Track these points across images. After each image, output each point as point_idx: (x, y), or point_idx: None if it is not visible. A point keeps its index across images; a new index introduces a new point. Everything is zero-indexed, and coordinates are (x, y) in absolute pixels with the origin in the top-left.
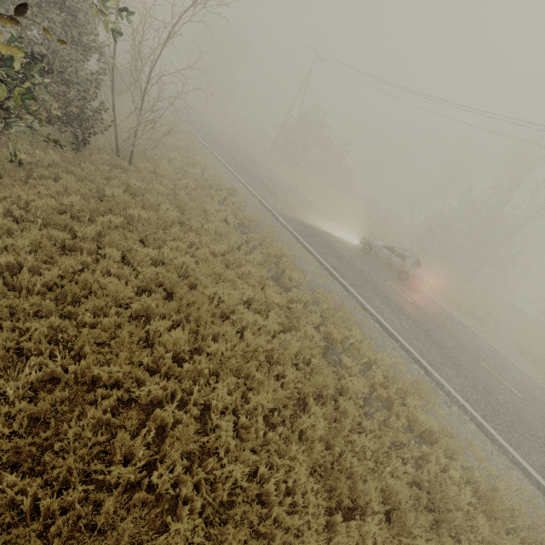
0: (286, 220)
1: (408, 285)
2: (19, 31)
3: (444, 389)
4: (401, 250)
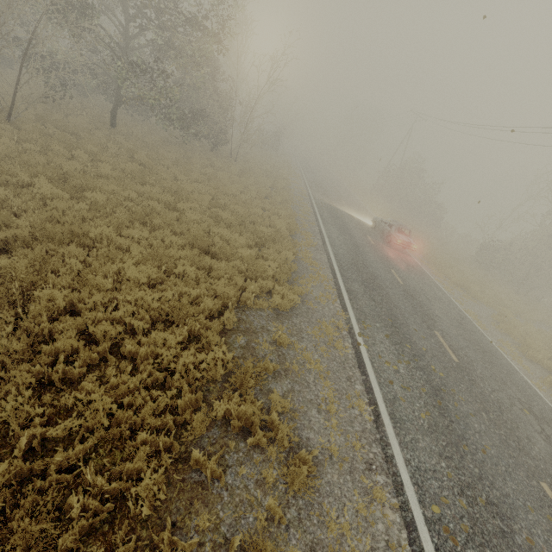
0: (316, 200)
1: (392, 247)
2: (202, 105)
3: (326, 249)
4: (391, 221)
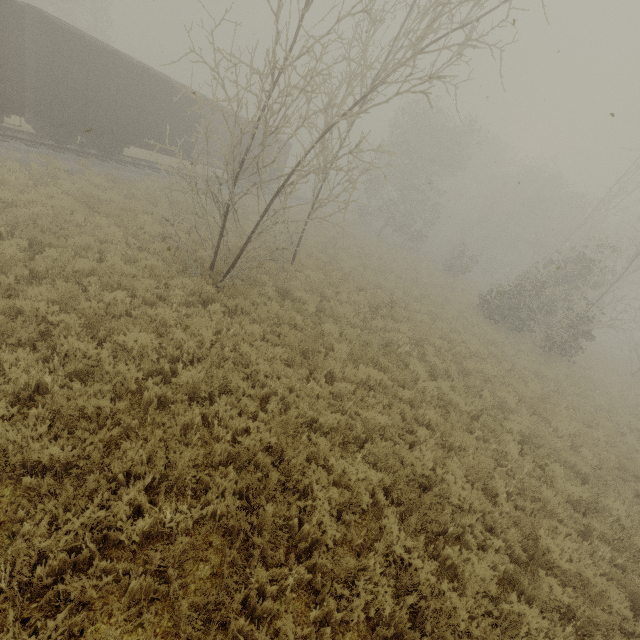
0: None
1: None
2: None
3: None
4: None
